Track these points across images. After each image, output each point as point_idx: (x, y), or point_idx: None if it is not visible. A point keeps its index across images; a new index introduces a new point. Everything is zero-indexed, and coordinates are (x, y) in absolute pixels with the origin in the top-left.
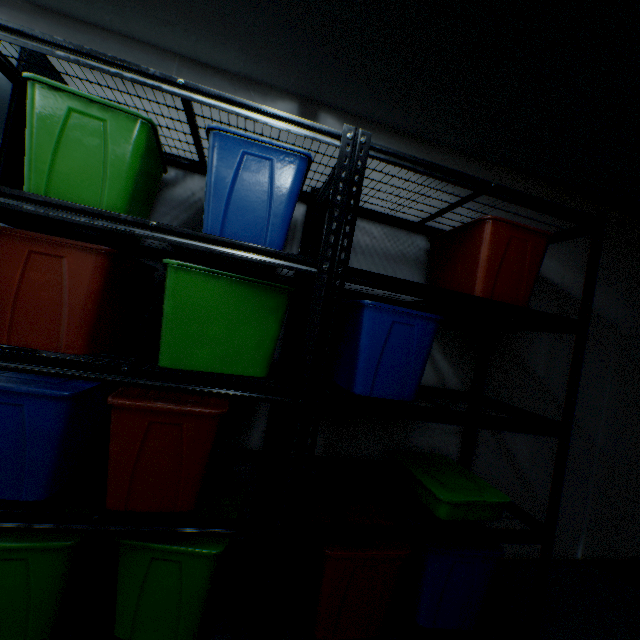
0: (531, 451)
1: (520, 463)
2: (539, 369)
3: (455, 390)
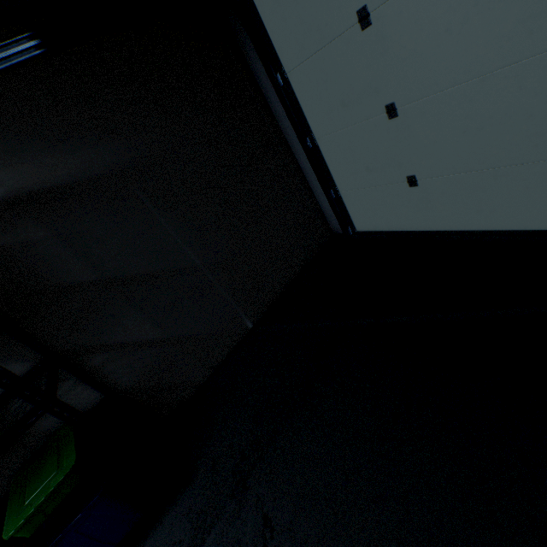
0: (153, 324)
1: (153, 338)
2: (88, 276)
3: (27, 372)
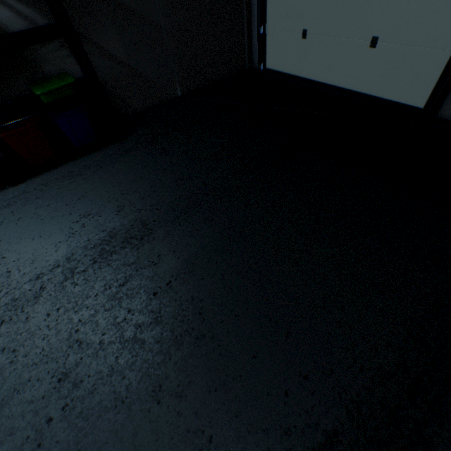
0: (123, 48)
1: (121, 58)
2: None
3: (45, 26)
